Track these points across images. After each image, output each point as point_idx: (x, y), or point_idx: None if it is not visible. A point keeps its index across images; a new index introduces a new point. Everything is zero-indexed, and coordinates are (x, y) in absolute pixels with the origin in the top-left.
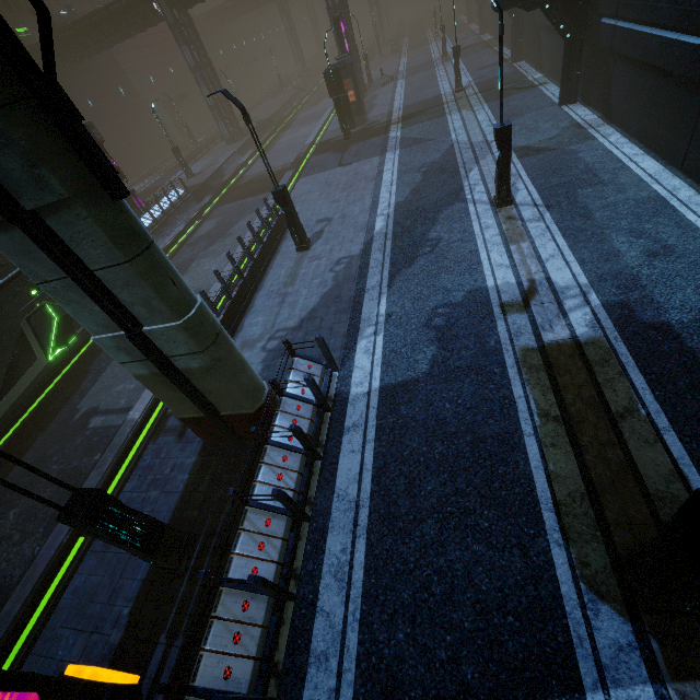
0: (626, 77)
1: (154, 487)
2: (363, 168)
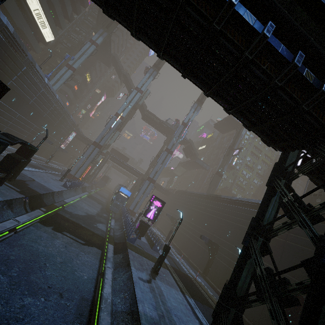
0: None
1: None
2: (29, 173)
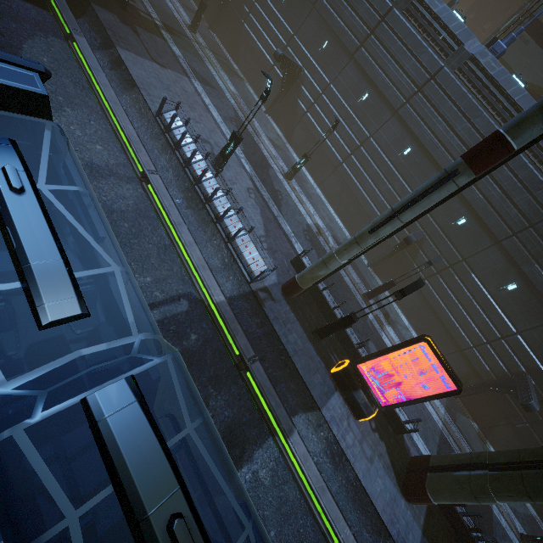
0: (303, 135)
1: (287, 323)
2: (186, 87)
